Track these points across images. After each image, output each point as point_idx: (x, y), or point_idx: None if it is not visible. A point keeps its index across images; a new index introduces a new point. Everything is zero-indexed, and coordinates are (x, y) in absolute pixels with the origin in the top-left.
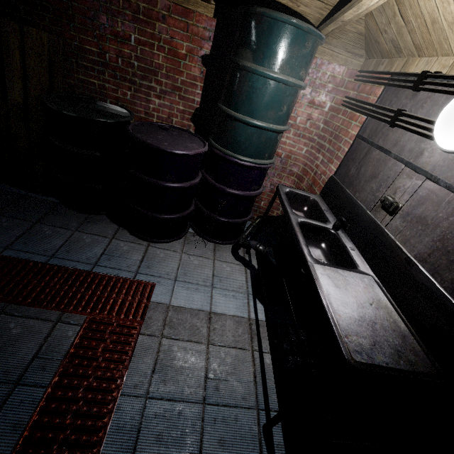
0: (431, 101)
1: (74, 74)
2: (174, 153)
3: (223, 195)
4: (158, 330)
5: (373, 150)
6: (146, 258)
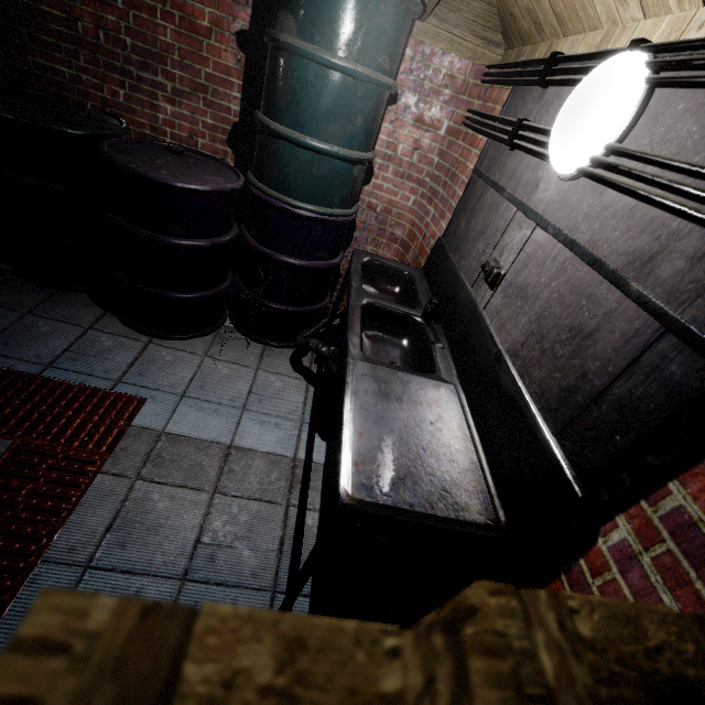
0: (558, 101)
1: (27, 56)
2: (173, 186)
3: (270, 265)
4: (133, 468)
5: (487, 190)
6: (140, 361)
